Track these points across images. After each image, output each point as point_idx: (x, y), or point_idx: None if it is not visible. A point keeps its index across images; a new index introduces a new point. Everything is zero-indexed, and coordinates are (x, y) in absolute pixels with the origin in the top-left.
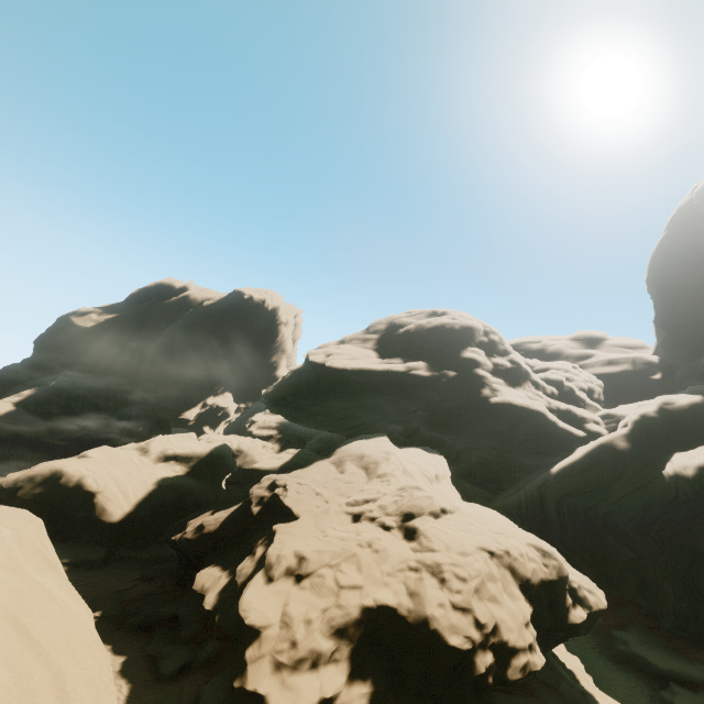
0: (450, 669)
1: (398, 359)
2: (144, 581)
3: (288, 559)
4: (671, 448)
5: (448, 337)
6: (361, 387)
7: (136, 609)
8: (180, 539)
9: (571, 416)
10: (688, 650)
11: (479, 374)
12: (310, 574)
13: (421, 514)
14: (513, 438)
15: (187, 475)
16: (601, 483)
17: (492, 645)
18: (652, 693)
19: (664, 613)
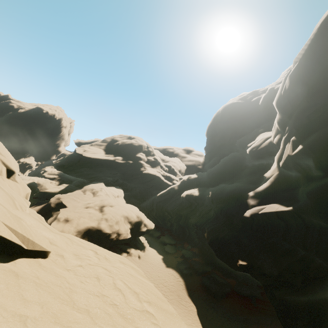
0: (106, 237)
1: (112, 155)
2: None
3: (65, 216)
4: (186, 189)
5: (133, 148)
6: (96, 164)
7: None
8: None
9: (170, 178)
10: (176, 238)
11: (141, 162)
12: (72, 220)
13: (107, 205)
14: (150, 184)
15: None
16: (168, 198)
17: (117, 232)
18: (163, 247)
19: (173, 230)
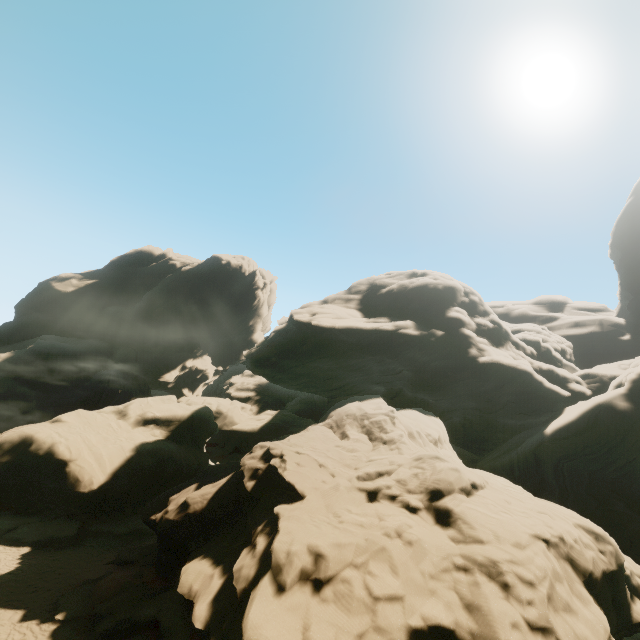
0: None
1: (385, 318)
2: (119, 565)
3: (301, 557)
4: None
5: (431, 296)
6: (348, 347)
7: (108, 610)
8: (161, 520)
9: (553, 376)
10: None
11: (465, 334)
12: (332, 579)
13: (451, 491)
14: (498, 398)
15: (167, 440)
16: (602, 445)
17: None
18: None
19: None
